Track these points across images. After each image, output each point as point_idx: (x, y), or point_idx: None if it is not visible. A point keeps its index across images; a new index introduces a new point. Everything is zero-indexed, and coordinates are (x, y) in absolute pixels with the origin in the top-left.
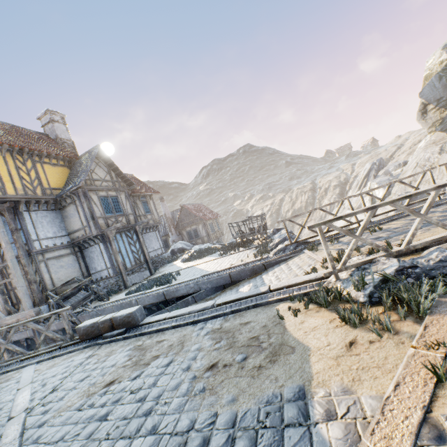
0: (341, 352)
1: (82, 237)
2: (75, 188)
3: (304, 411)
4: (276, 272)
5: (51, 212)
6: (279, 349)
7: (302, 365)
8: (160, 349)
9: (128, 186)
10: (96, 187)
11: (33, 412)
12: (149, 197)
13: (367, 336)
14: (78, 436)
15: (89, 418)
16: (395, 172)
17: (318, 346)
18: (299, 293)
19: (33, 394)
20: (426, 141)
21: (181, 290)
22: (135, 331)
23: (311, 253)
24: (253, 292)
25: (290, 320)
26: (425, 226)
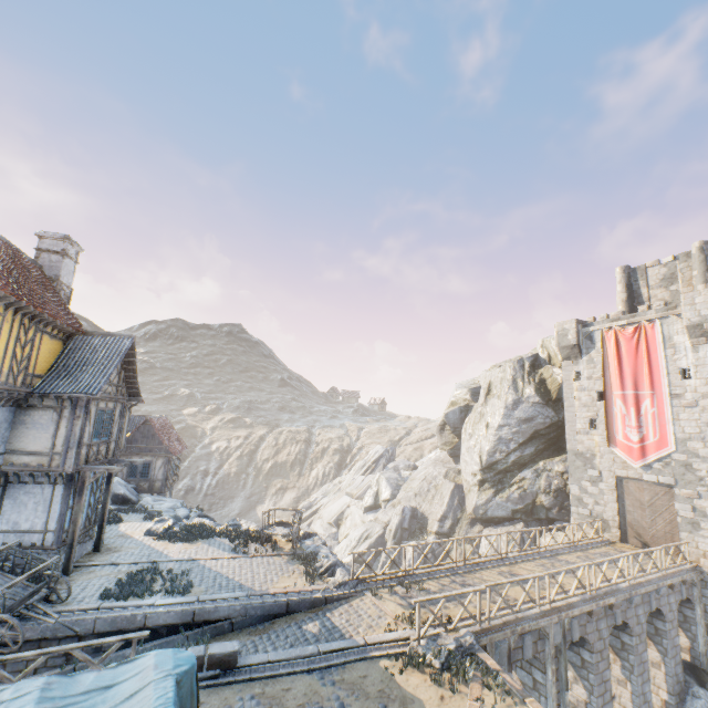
0: (439, 702)
1: (38, 467)
2: (84, 395)
3: None
4: (345, 614)
5: (5, 409)
6: (404, 700)
7: None
8: (297, 698)
9: (128, 394)
10: (101, 394)
11: None
12: (129, 405)
13: (447, 692)
14: None
15: None
16: (405, 472)
17: (426, 698)
18: (396, 653)
19: None
20: (436, 455)
21: (221, 612)
22: (233, 674)
23: (376, 599)
24: (354, 643)
25: (398, 677)
26: (454, 599)
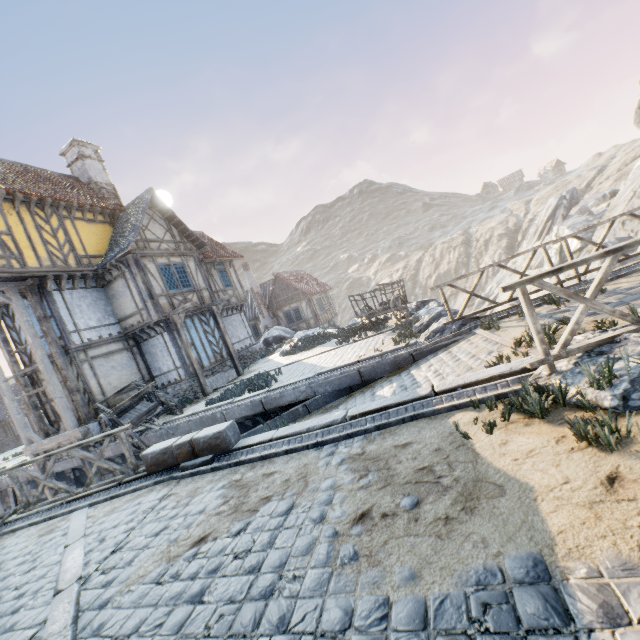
0: (597, 495)
1: (138, 324)
2: (123, 254)
3: (556, 604)
4: (434, 365)
5: (91, 291)
6: (474, 489)
7: (526, 518)
8: (270, 487)
9: (197, 248)
10: (153, 251)
11: (90, 583)
12: (228, 264)
13: (638, 466)
14: (161, 629)
15: (174, 597)
16: (597, 208)
17: (548, 484)
18: (488, 396)
19: (87, 554)
20: None
21: (287, 397)
22: (227, 458)
23: (488, 333)
24: (407, 397)
25: (481, 440)
26: None
